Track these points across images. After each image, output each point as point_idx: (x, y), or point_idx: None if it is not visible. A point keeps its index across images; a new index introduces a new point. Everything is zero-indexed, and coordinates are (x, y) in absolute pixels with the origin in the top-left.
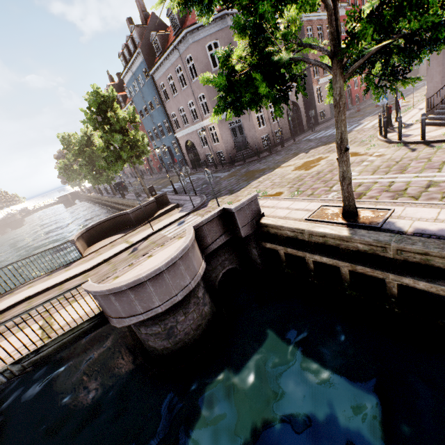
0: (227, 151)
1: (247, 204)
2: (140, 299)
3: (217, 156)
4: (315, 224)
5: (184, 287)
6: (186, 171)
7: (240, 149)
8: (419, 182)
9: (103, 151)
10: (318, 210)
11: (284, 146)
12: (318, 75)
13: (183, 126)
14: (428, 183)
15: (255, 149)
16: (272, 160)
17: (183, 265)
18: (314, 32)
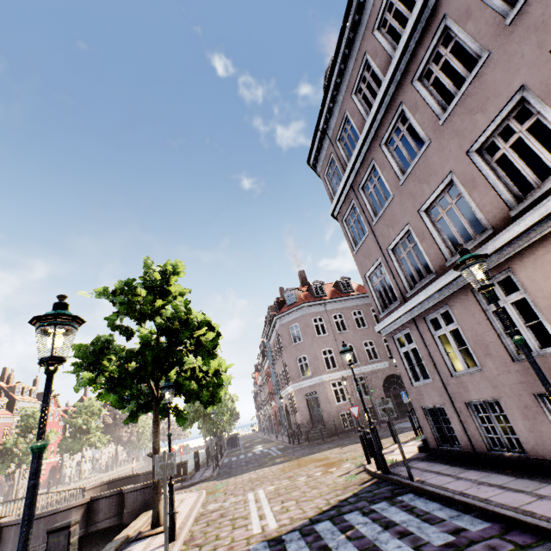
0: (302, 424)
1: (140, 488)
2: (5, 540)
3: (299, 428)
4: (135, 525)
5: (33, 546)
6: (211, 442)
7: (317, 425)
8: (244, 512)
9: (185, 407)
10: None
11: None
12: None
13: (282, 388)
14: (240, 516)
15: (332, 427)
16: (316, 448)
17: (45, 524)
18: None
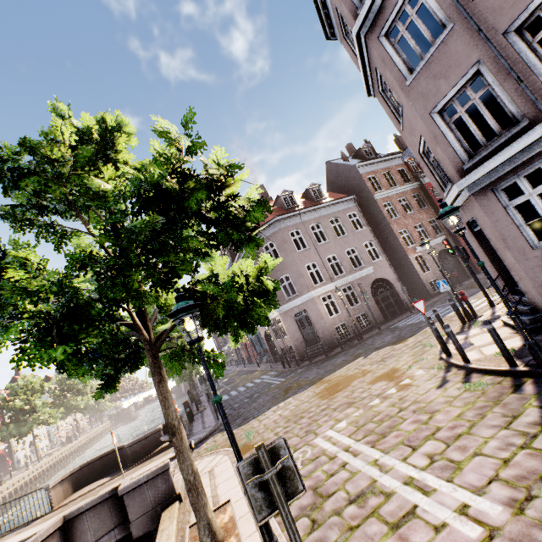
0: (295, 346)
1: (146, 480)
2: None
3: (290, 351)
4: None
5: None
6: (207, 388)
7: (311, 343)
8: (360, 480)
9: None
10: (218, 509)
11: (363, 338)
12: (414, 242)
13: None
14: (363, 489)
15: (328, 342)
16: (329, 365)
17: None
18: (395, 205)
